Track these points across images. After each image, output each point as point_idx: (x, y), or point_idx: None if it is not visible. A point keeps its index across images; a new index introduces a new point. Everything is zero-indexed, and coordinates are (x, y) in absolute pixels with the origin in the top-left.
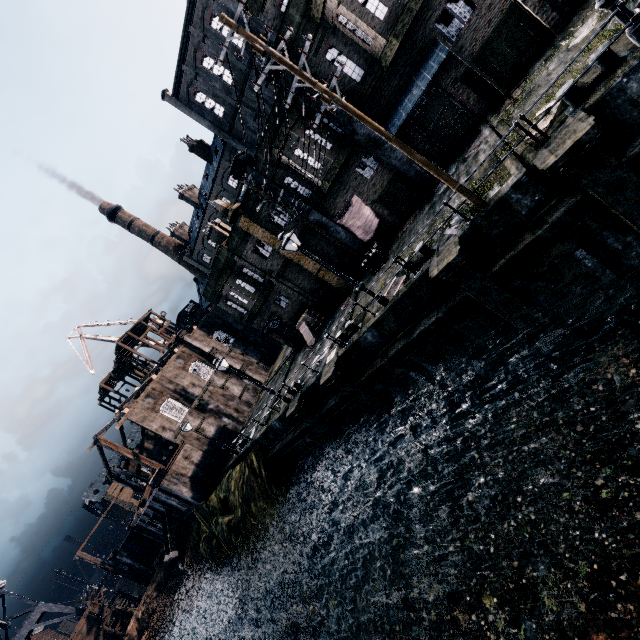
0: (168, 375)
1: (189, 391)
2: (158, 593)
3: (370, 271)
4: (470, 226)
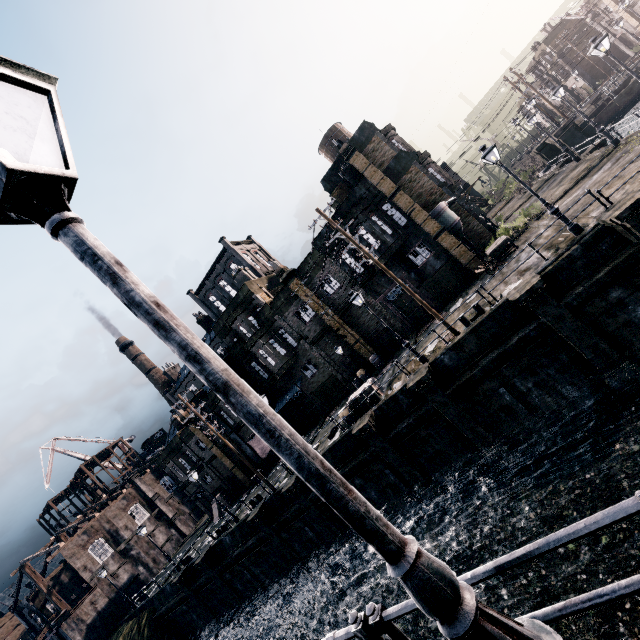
0: (109, 514)
1: (120, 533)
2: None
3: (256, 483)
4: (269, 498)
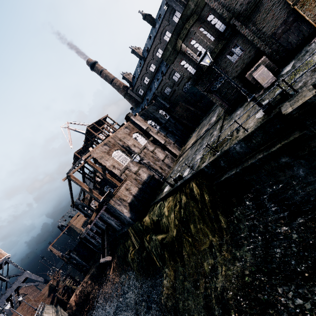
0: (119, 136)
1: (131, 148)
2: (91, 282)
3: None
4: None
